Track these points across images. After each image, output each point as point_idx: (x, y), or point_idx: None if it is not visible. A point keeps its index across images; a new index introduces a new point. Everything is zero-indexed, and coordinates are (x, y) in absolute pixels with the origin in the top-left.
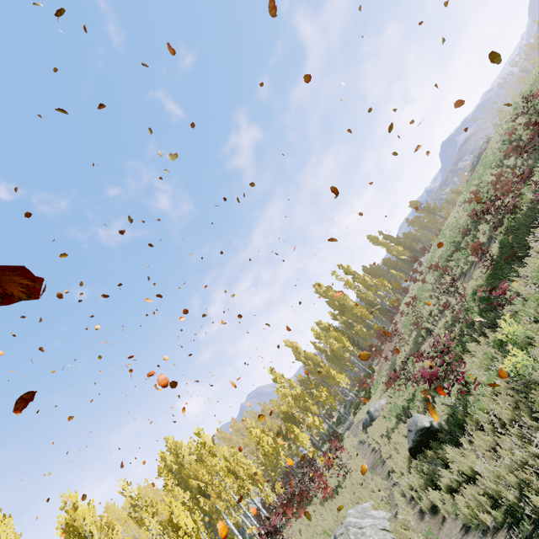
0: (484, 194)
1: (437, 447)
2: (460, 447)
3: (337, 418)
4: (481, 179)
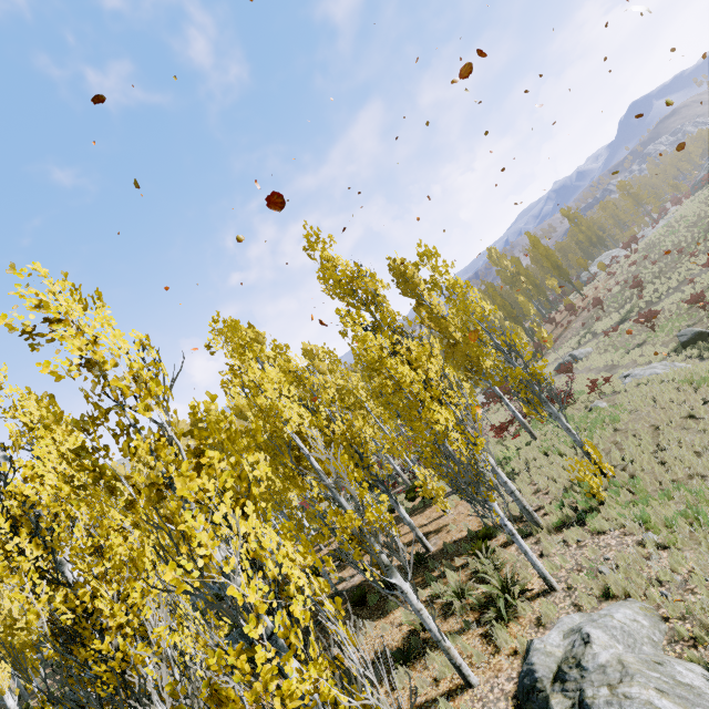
0: None
1: None
2: None
3: None
4: None
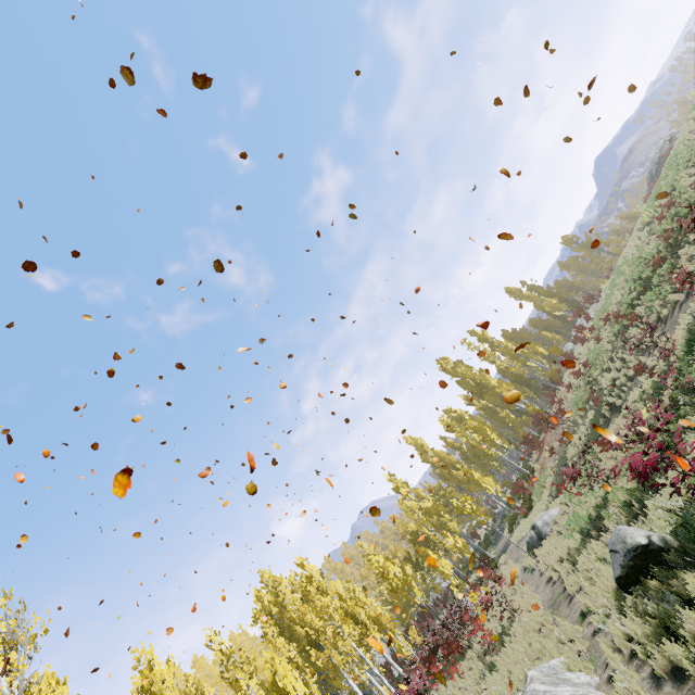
0: (682, 204)
1: (666, 575)
2: None
3: (484, 538)
4: (673, 186)
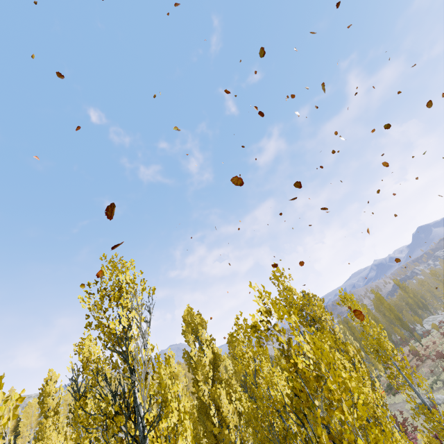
0: None
1: None
2: None
3: None
4: None
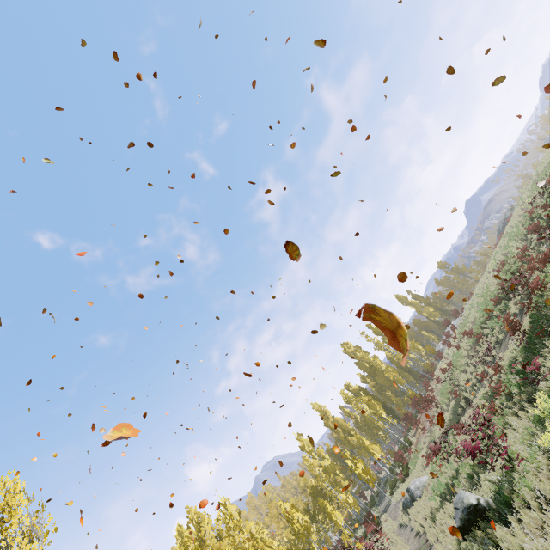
0: (512, 264)
1: (486, 527)
2: (508, 525)
3: (370, 499)
4: (507, 249)
